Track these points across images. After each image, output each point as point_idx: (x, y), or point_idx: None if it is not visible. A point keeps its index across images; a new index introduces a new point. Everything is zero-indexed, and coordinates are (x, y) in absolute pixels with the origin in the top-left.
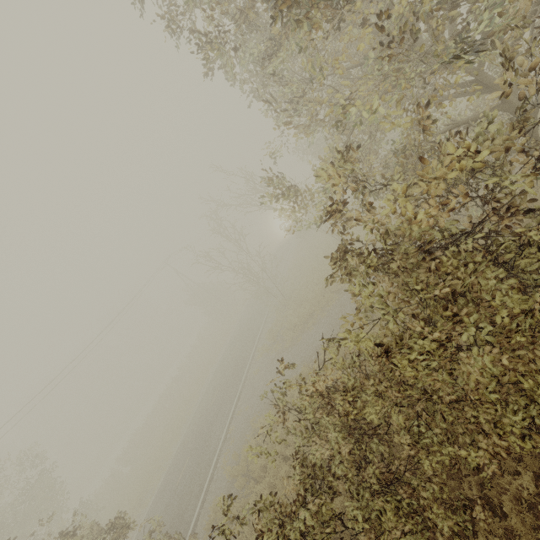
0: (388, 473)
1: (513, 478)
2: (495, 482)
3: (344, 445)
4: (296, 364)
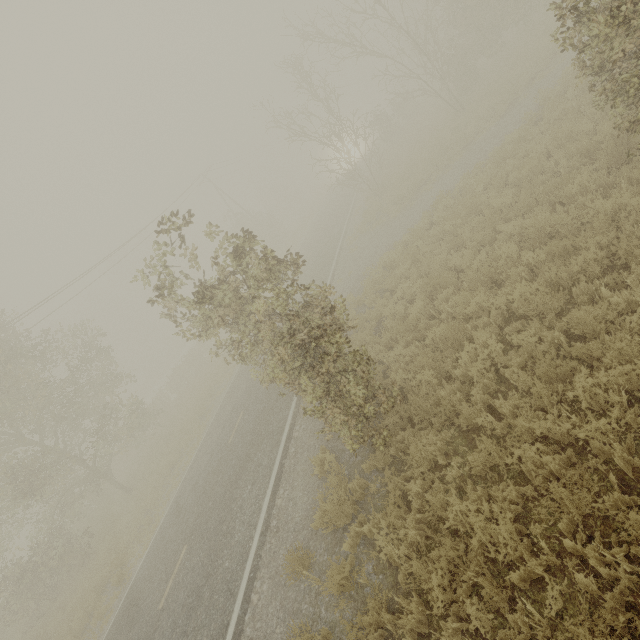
0: None
1: None
2: None
3: None
4: None
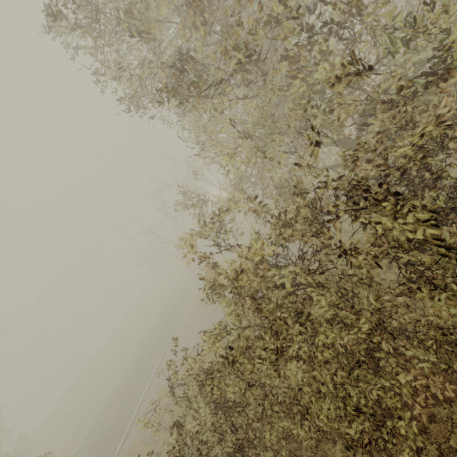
0: (245, 439)
1: (334, 445)
2: (321, 447)
3: (209, 419)
4: (187, 348)
